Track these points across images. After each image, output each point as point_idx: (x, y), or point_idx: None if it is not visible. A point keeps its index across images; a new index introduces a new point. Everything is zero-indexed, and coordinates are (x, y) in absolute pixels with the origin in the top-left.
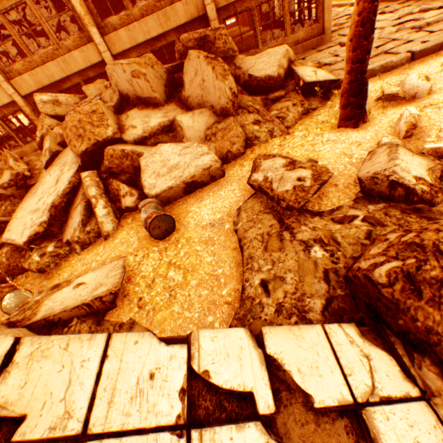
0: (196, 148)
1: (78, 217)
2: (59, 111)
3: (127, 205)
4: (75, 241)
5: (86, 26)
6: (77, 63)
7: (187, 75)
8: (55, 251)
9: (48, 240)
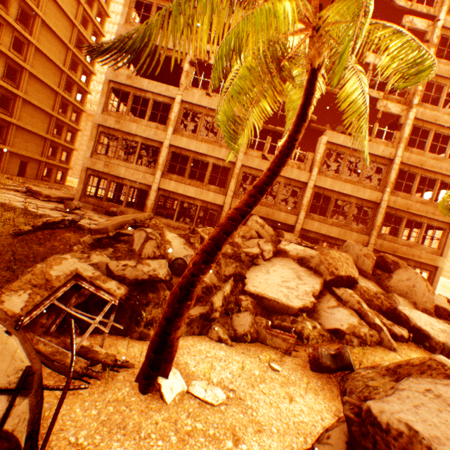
0: None
1: (350, 317)
2: (260, 231)
3: (403, 334)
4: (355, 334)
5: (301, 209)
6: (279, 217)
7: (398, 275)
8: (321, 330)
9: (307, 316)
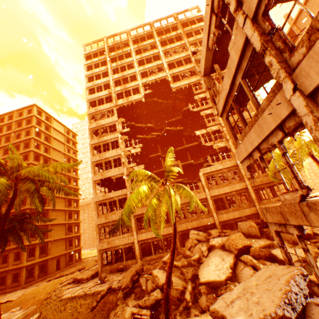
0: (298, 249)
1: (249, 270)
2: (198, 237)
3: None
4: None
5: (212, 212)
6: (204, 222)
7: None
8: None
9: (231, 281)
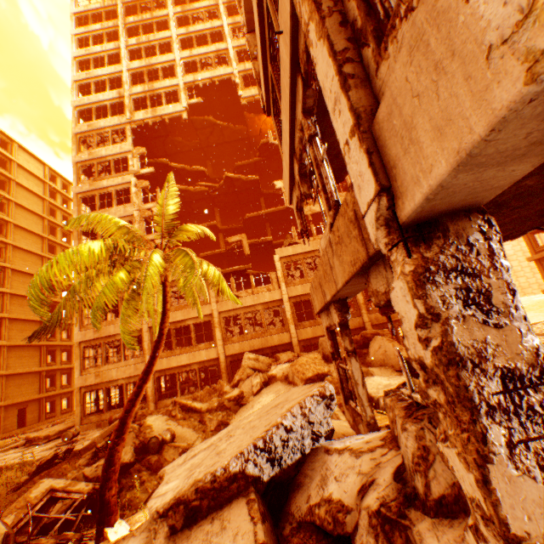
0: (399, 377)
1: None
2: (256, 365)
3: None
4: None
5: (289, 323)
6: (273, 341)
7: (372, 347)
8: None
9: None
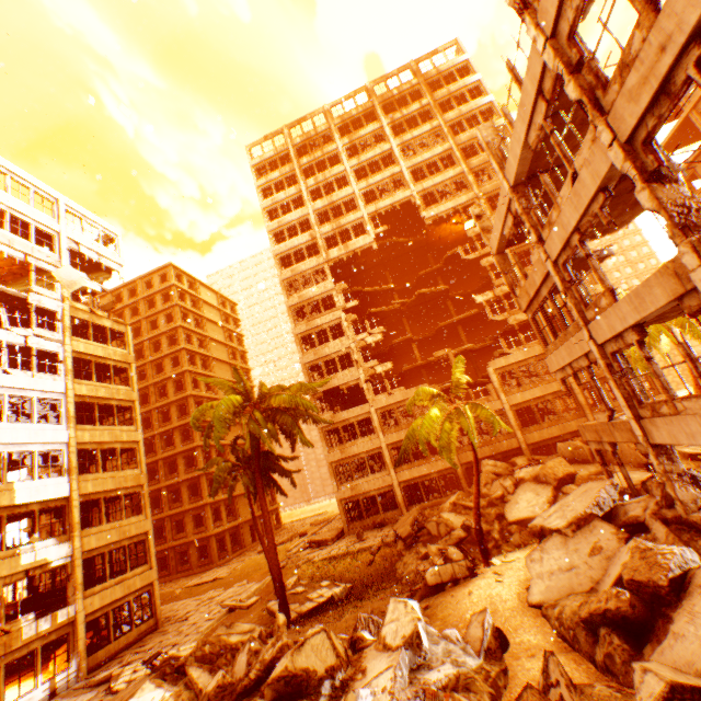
0: (639, 472)
1: None
2: (495, 470)
3: None
4: None
5: (514, 430)
6: (502, 447)
7: None
8: None
9: None
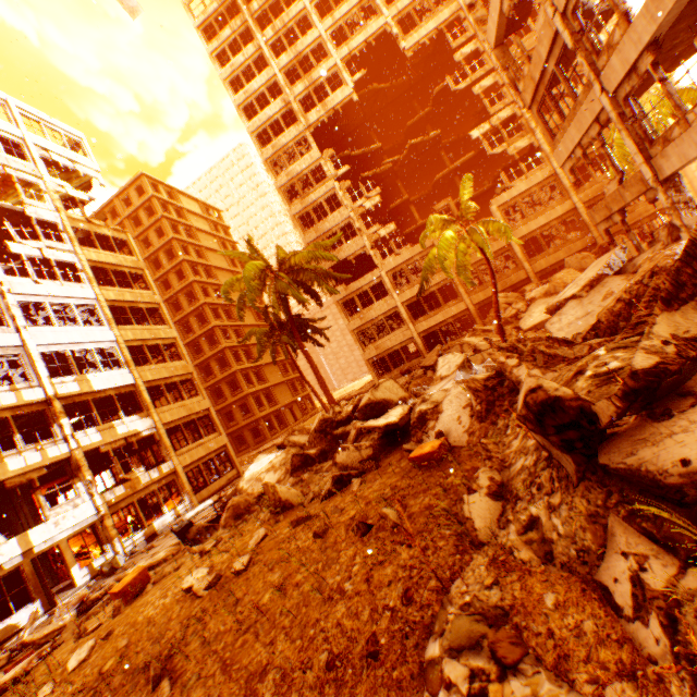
0: None
1: None
2: (507, 301)
3: None
4: None
5: (521, 263)
6: (511, 281)
7: None
8: None
9: None
